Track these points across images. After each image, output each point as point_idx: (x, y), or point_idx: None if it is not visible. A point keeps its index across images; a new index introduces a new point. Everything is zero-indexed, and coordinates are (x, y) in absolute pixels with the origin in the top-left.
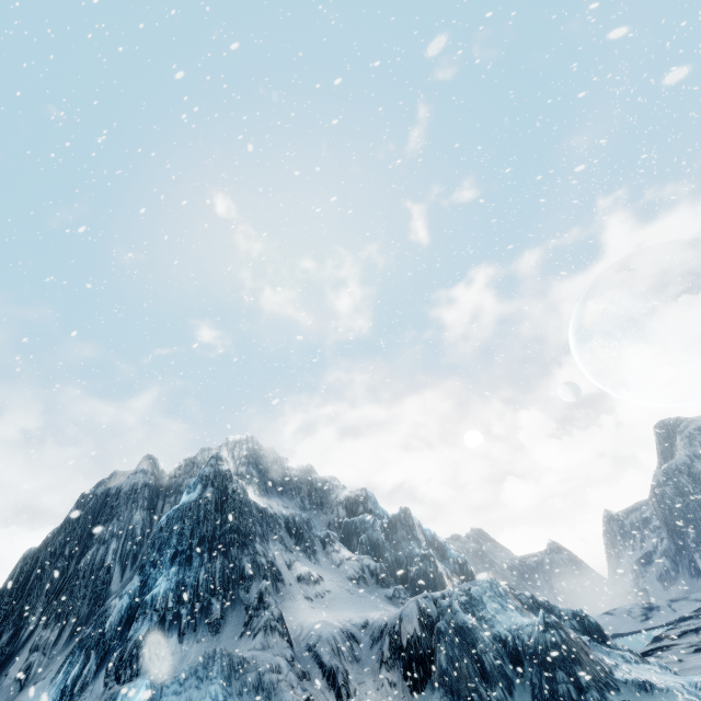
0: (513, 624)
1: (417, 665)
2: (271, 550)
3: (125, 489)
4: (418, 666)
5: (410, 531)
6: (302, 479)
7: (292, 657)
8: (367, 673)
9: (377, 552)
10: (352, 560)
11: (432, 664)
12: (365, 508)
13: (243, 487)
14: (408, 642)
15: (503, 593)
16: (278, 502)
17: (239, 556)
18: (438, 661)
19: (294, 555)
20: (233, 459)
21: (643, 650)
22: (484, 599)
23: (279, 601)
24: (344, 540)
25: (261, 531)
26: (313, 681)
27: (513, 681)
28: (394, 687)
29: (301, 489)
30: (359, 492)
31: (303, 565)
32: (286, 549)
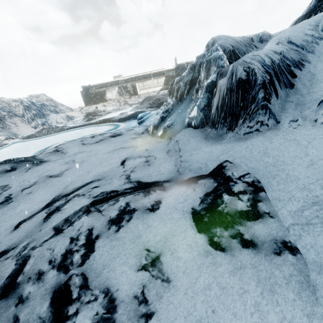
0: None
1: None
2: None
3: None
4: None
5: None
6: None
7: None
8: None
9: None
10: None
11: None
12: None
13: None
14: None
15: None
16: None
17: None
18: None
19: None
20: None
21: (104, 292)
22: None
23: None
24: None
25: None
26: None
27: None
28: None
29: None
30: None
31: None
32: None
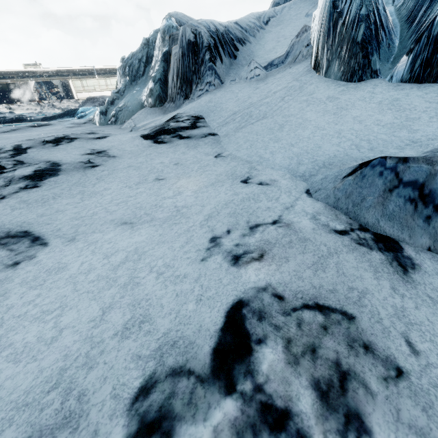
0: None
1: None
2: None
3: None
4: None
5: None
6: None
7: None
8: None
9: None
10: None
11: None
12: None
13: None
14: None
15: None
16: None
17: None
18: None
19: None
20: None
21: (45, 162)
22: None
23: None
24: None
25: None
26: None
27: None
28: None
29: None
30: None
31: None
32: None
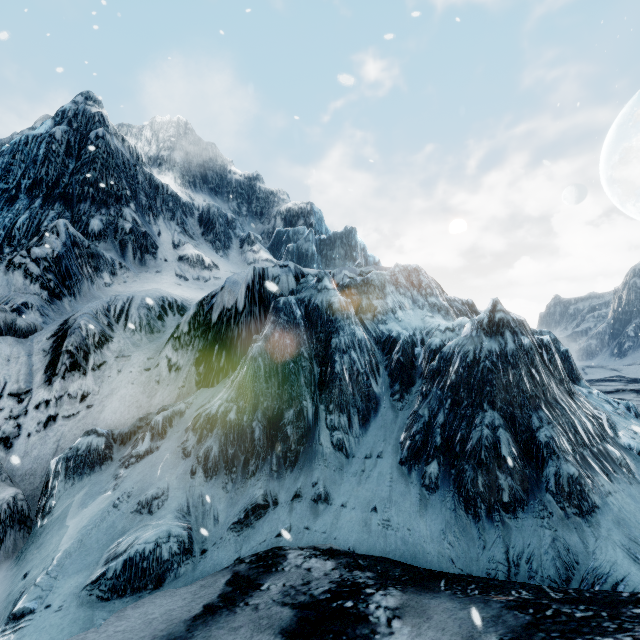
0: (422, 326)
1: (220, 350)
2: (158, 226)
3: (3, 141)
4: (221, 351)
5: (349, 251)
6: (245, 185)
7: (25, 305)
8: (148, 347)
9: (303, 262)
10: (268, 262)
11: (246, 353)
12: (306, 223)
13: (137, 154)
14: (219, 317)
15: (425, 286)
16: (206, 199)
17: (90, 213)
18: (251, 348)
19: (193, 241)
20: (157, 141)
21: None
22: (388, 288)
23: (139, 272)
24: (272, 248)
25: (146, 203)
26: (30, 339)
27: (378, 403)
28: (176, 372)
29: (240, 194)
30: (304, 205)
31: (199, 251)
32: (183, 232)
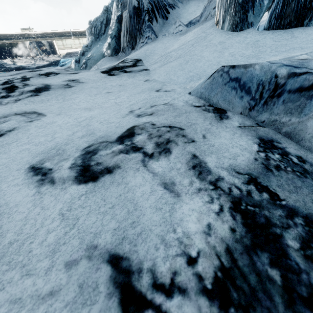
0: None
1: None
2: None
3: None
4: None
5: None
6: None
7: None
8: None
9: None
10: None
11: None
12: None
13: None
14: None
15: None
16: None
17: None
18: None
19: None
20: None
21: (41, 84)
22: None
23: None
24: None
25: None
26: None
27: None
28: None
29: None
30: None
31: None
32: None
